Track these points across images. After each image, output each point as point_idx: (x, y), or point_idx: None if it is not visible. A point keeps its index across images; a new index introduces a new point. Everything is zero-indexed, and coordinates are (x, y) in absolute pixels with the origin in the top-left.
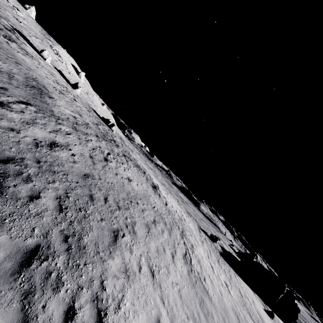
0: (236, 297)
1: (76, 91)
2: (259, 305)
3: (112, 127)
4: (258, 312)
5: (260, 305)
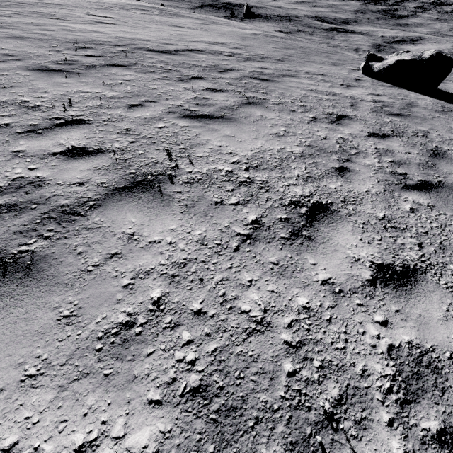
0: None
1: None
2: None
3: None
4: None
5: None
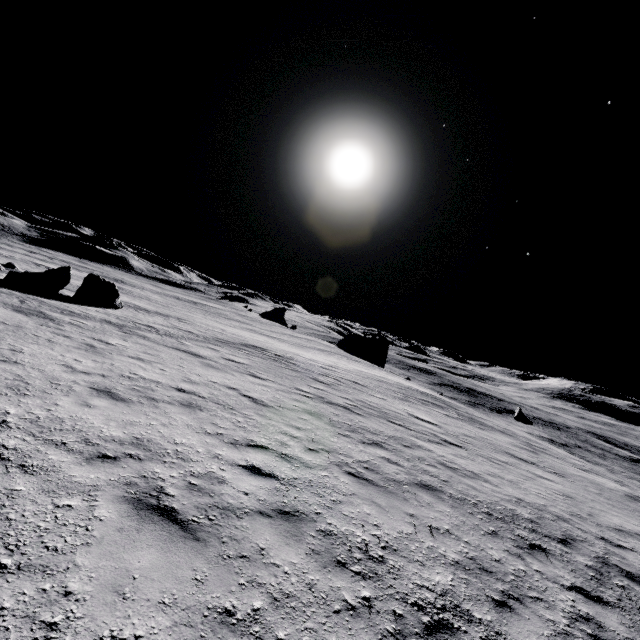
0: None
1: None
2: None
3: (118, 298)
4: None
5: None
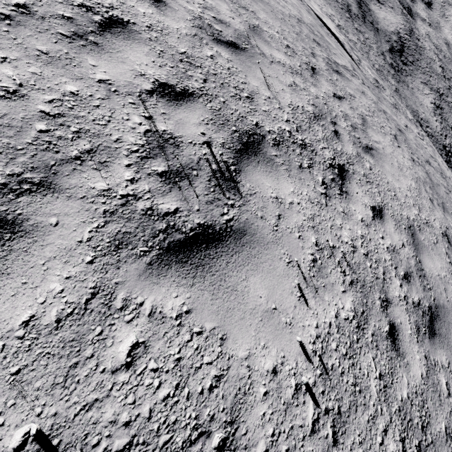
0: None
1: None
2: None
3: None
4: None
5: None
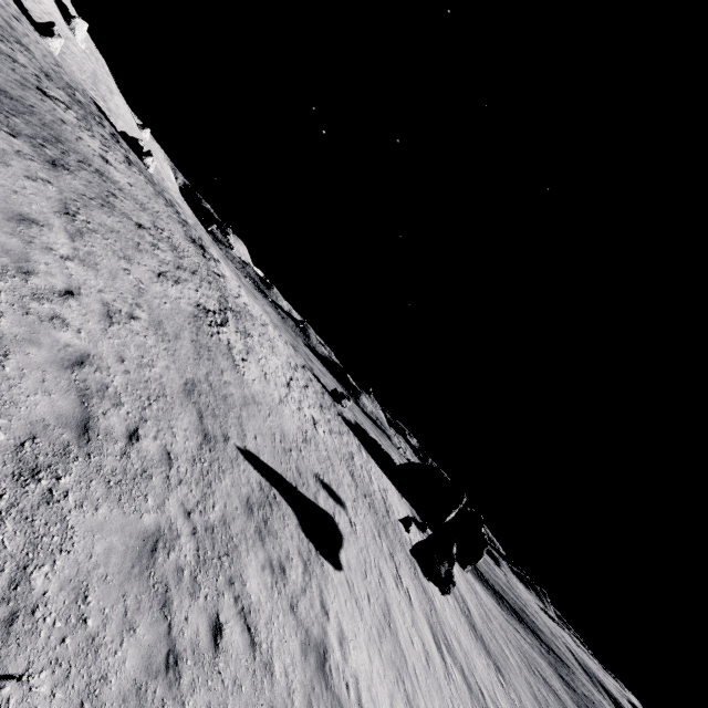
0: (332, 445)
1: (50, 44)
2: (401, 506)
3: (146, 158)
4: (384, 498)
5: (402, 507)
